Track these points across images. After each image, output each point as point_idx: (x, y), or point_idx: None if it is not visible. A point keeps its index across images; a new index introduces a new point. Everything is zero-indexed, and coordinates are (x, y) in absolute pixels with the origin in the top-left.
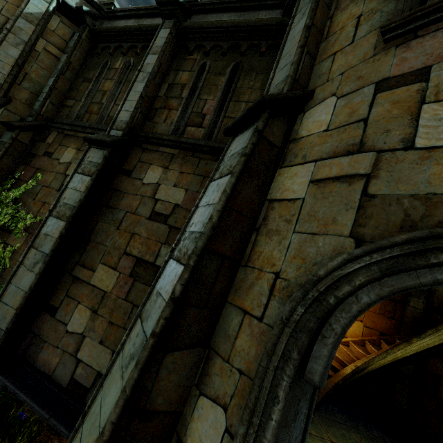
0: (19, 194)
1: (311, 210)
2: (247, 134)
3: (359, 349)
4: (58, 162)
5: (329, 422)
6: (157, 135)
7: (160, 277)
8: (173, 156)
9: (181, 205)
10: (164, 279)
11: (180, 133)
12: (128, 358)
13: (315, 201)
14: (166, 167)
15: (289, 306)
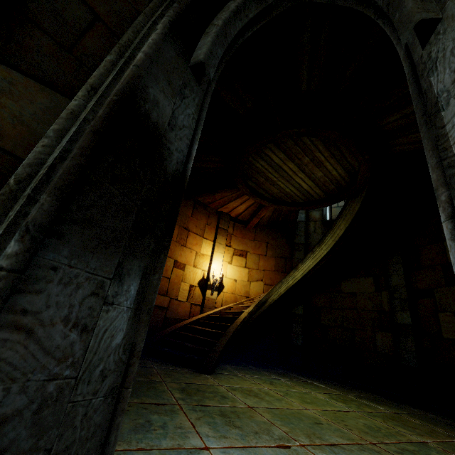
0: None
1: None
2: None
3: (261, 295)
4: None
5: (241, 369)
6: None
7: None
8: None
9: None
10: None
11: None
12: None
13: None
14: None
15: None
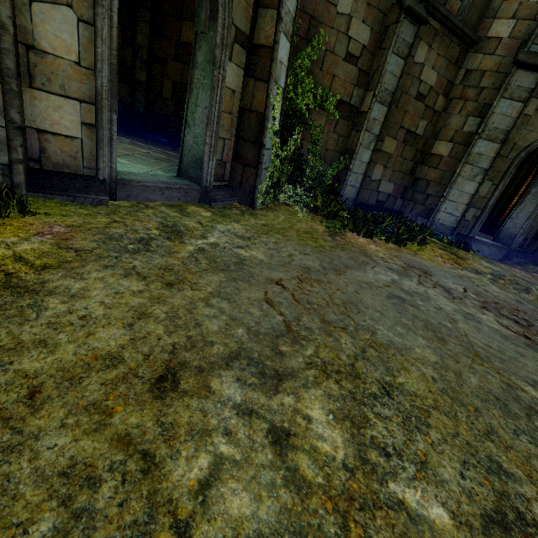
0: (310, 63)
1: (532, 122)
2: (531, 78)
3: None
4: (336, 11)
5: None
6: (436, 3)
7: (475, 147)
8: (436, 32)
9: (433, 87)
10: (481, 148)
11: (446, 2)
12: (472, 176)
13: (535, 119)
14: (430, 45)
15: (522, 153)
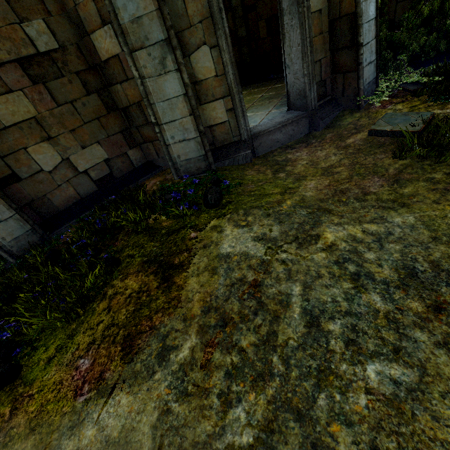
0: None
1: None
2: None
3: None
4: None
5: None
6: None
7: (119, 13)
8: None
9: None
10: (128, 8)
11: None
12: (159, 66)
13: None
14: None
15: None
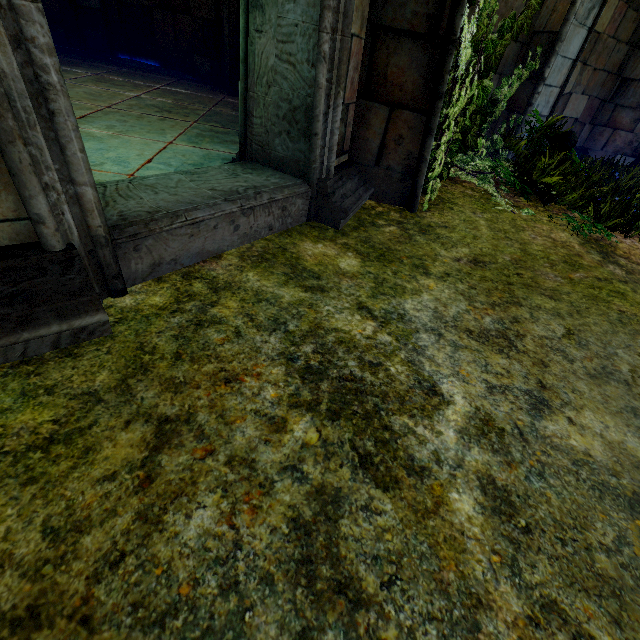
0: None
1: None
2: None
3: None
4: None
5: None
6: None
7: None
8: None
9: None
10: None
11: None
12: None
13: None
14: None
15: None
